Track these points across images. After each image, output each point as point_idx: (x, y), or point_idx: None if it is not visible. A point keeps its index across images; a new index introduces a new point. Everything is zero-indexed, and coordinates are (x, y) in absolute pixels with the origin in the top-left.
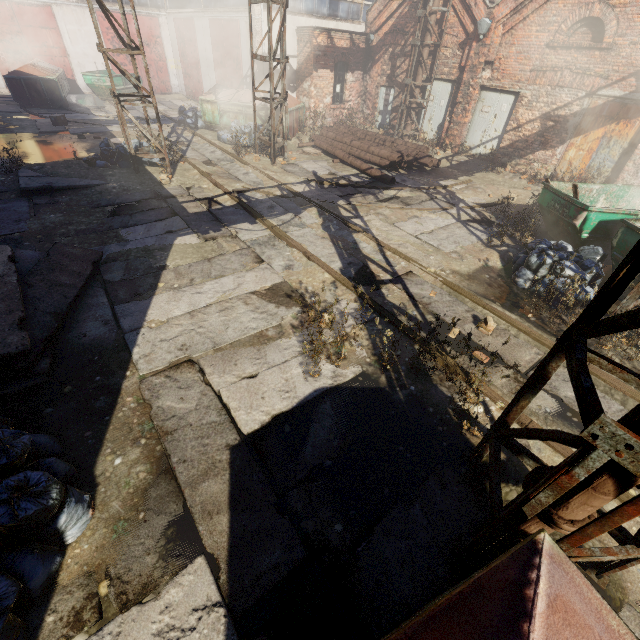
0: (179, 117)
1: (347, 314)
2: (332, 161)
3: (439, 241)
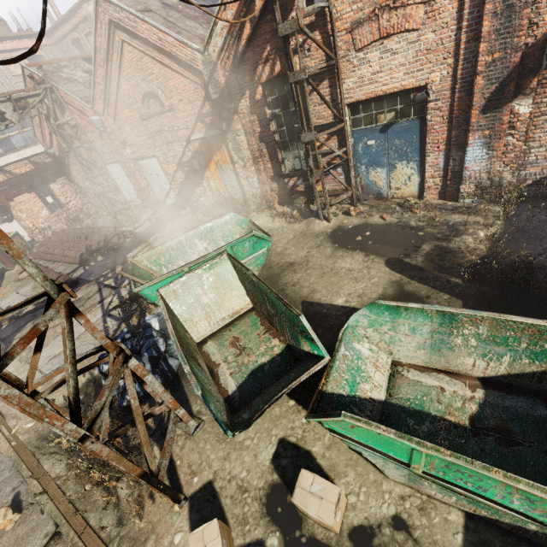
0: None
1: None
2: None
3: (59, 364)
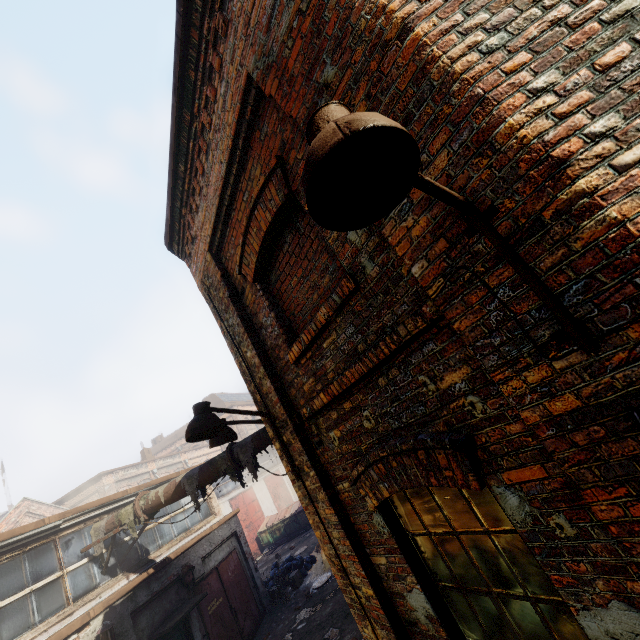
0: None
1: None
2: None
3: None
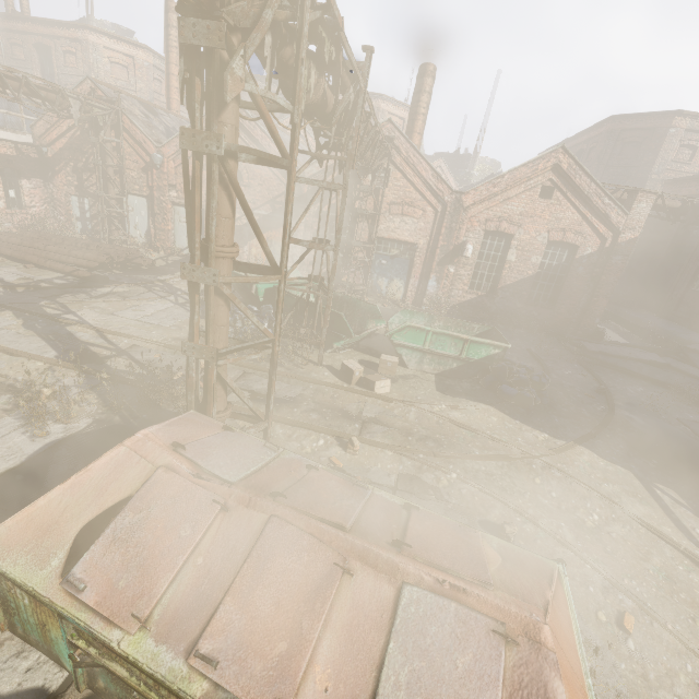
0: None
1: (71, 386)
2: (24, 266)
3: (160, 320)
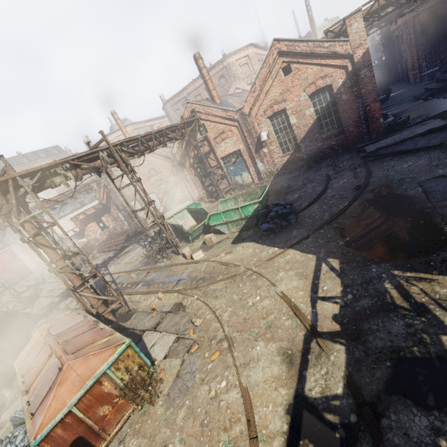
0: (35, 282)
1: None
2: (105, 254)
3: (132, 259)
